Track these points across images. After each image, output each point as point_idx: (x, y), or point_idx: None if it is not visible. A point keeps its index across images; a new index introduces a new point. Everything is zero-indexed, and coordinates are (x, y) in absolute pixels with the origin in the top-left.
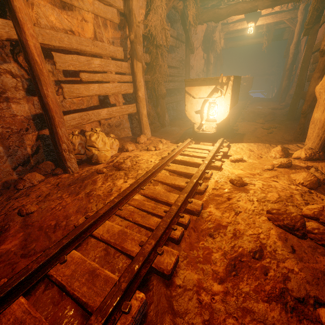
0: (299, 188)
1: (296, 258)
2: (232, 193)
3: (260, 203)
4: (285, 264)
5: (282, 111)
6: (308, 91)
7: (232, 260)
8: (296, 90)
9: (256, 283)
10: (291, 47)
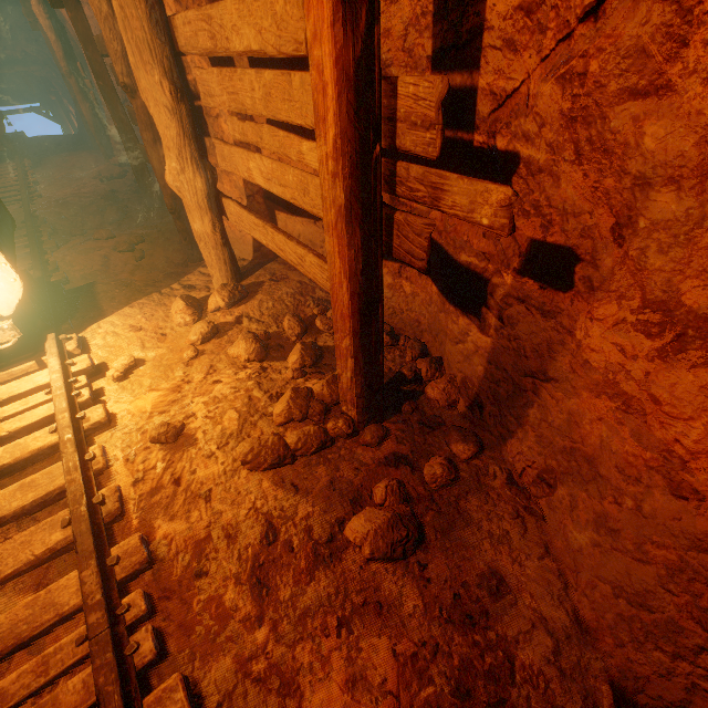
0: (250, 370)
1: (304, 494)
2: (174, 462)
3: (226, 450)
4: (300, 514)
5: (128, 183)
6: (154, 168)
7: (252, 575)
8: (126, 143)
9: (292, 573)
10: (38, 12)
